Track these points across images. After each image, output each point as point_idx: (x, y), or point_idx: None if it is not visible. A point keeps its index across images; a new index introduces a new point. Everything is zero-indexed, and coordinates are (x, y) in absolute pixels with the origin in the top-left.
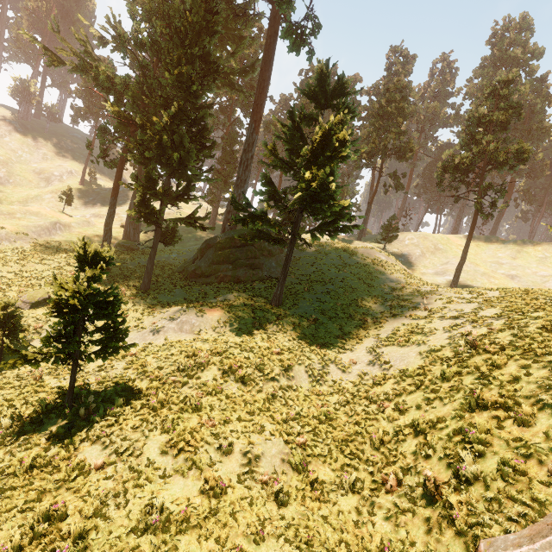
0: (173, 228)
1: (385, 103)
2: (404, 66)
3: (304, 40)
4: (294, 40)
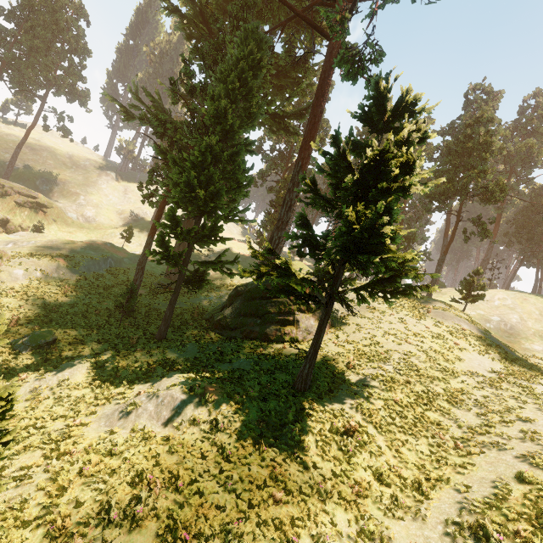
0: (204, 270)
1: (464, 138)
2: (488, 102)
3: (363, 68)
4: (350, 67)
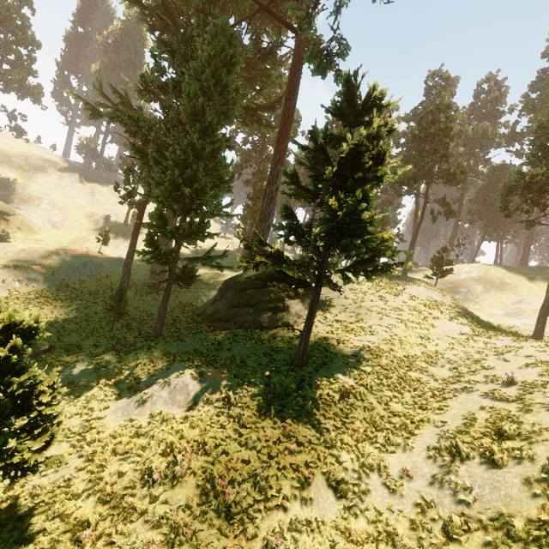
0: (192, 267)
1: (426, 125)
2: (446, 89)
3: (331, 62)
4: (319, 62)
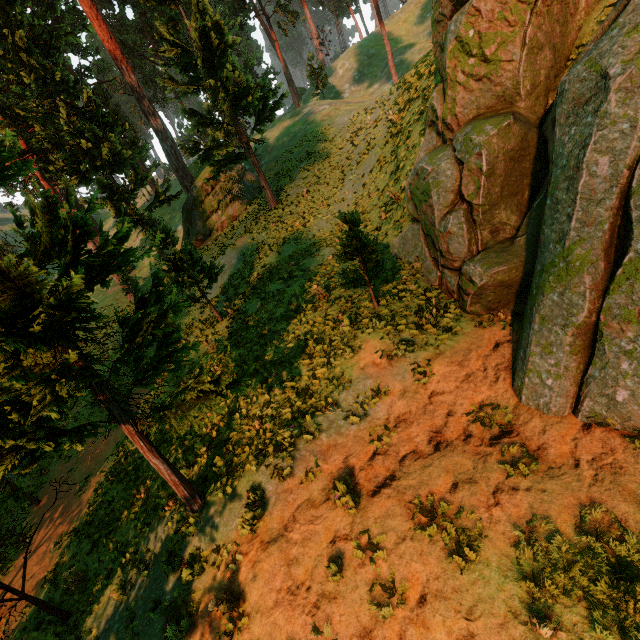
0: (150, 219)
1: None
2: None
3: None
4: None
